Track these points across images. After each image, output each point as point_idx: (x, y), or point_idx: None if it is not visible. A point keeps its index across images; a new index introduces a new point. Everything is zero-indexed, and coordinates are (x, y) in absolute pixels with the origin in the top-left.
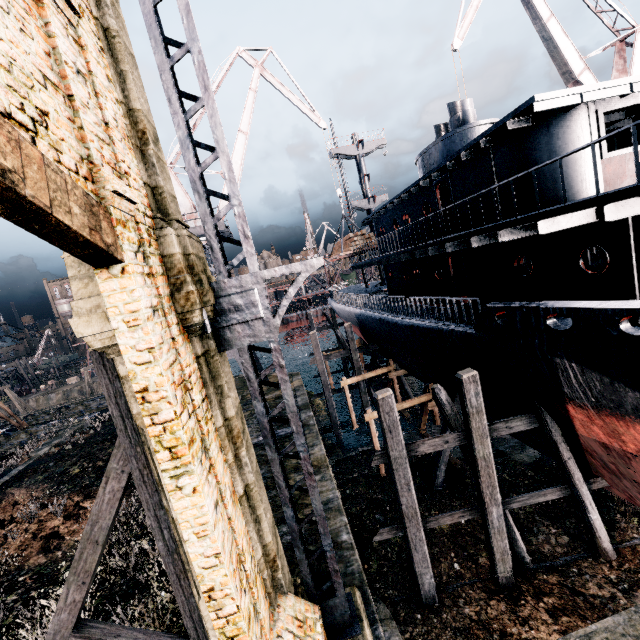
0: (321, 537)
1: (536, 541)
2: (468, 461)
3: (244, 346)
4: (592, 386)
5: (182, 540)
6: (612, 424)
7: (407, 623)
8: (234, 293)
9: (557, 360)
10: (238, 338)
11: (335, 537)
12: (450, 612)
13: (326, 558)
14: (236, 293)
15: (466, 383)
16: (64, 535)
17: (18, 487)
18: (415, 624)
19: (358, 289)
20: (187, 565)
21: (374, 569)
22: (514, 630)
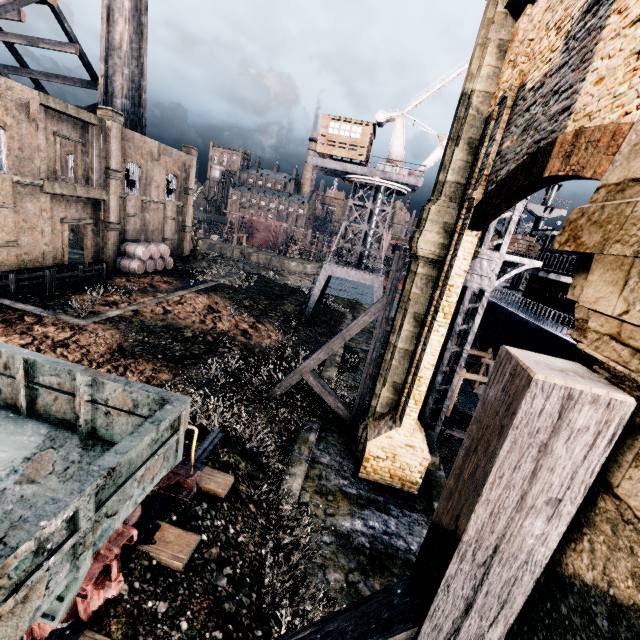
0: (445, 399)
1: None
2: None
3: (472, 287)
4: None
5: (394, 358)
6: None
7: None
8: (485, 259)
9: None
10: (472, 281)
11: None
12: None
13: (441, 410)
14: (486, 259)
15: None
16: (252, 335)
17: (216, 294)
18: None
19: None
20: (387, 370)
21: None
22: None
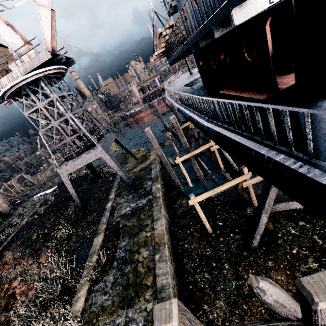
0: None
1: None
2: None
3: None
4: None
5: None
6: None
7: None
8: None
9: None
10: None
11: None
12: None
13: None
14: None
15: (324, 313)
16: (17, 295)
17: (8, 250)
18: None
19: (186, 77)
20: None
21: None
22: None
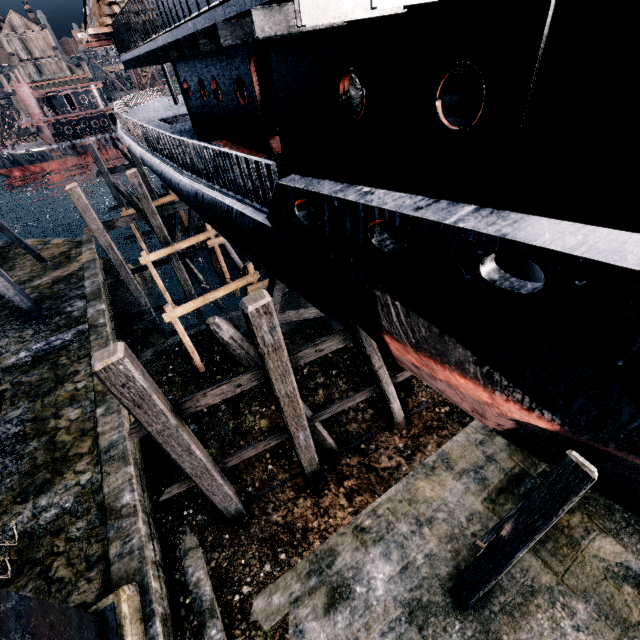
0: None
1: (346, 422)
2: (271, 394)
3: None
4: (416, 330)
5: None
6: (428, 362)
7: (214, 549)
8: None
9: (377, 293)
10: None
11: (114, 502)
12: (259, 523)
13: None
14: None
15: (254, 318)
16: None
17: None
18: (222, 547)
19: (166, 106)
20: None
21: (183, 495)
22: (315, 524)
